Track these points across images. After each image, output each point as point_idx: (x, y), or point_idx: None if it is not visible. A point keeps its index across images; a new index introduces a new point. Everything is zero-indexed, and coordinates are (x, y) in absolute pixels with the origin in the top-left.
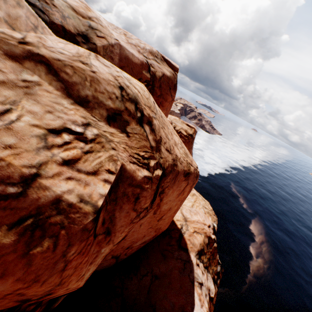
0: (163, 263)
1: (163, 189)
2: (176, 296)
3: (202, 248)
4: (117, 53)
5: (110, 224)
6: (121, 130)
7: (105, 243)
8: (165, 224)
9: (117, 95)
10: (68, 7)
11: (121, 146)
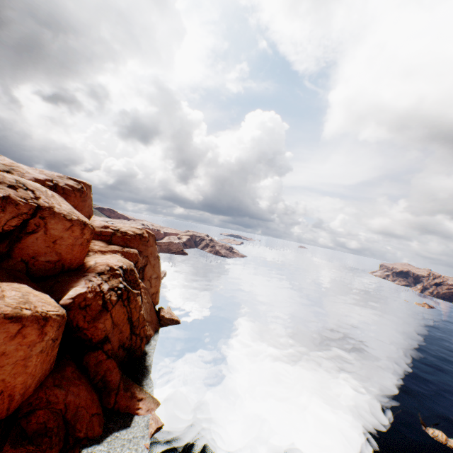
0: (68, 278)
1: (44, 217)
2: (70, 285)
3: (103, 272)
4: (27, 176)
5: (5, 208)
6: (14, 190)
7: (3, 213)
8: (67, 253)
9: (14, 182)
10: (1, 164)
11: (12, 192)
